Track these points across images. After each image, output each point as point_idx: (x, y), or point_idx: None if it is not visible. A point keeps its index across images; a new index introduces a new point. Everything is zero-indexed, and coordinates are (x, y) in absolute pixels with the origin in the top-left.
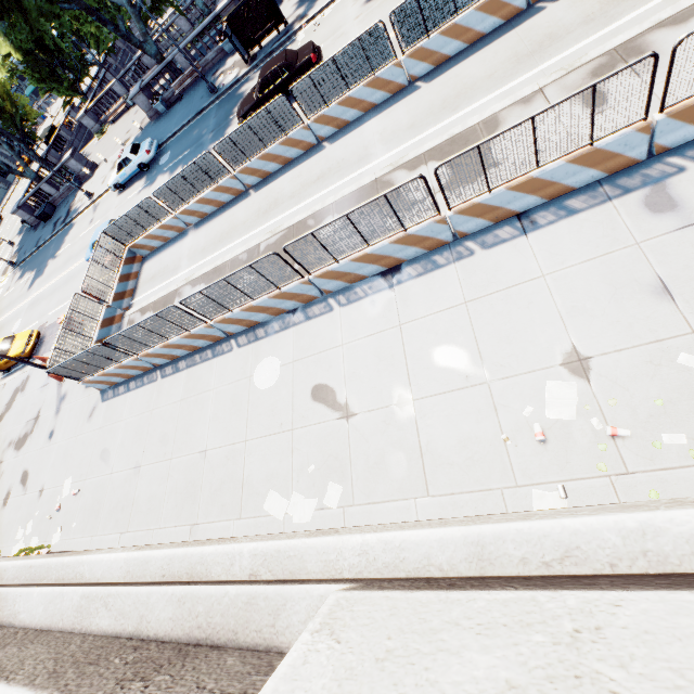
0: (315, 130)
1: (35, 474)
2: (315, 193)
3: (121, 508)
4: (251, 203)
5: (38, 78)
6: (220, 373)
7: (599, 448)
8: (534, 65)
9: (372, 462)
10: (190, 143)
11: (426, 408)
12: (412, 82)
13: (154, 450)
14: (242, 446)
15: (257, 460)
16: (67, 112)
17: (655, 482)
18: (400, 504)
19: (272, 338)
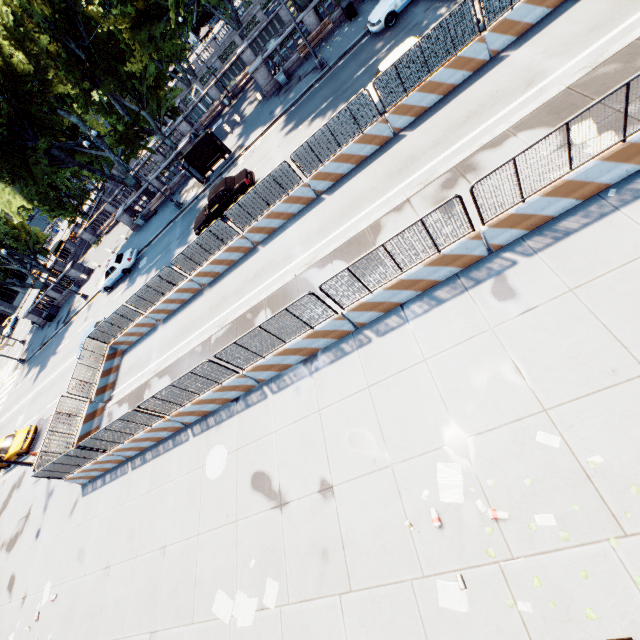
0: (250, 238)
1: (20, 578)
2: (252, 289)
3: (91, 614)
4: (205, 299)
5: (49, 209)
6: (179, 463)
7: (486, 532)
8: (402, 179)
9: (302, 554)
10: (162, 249)
11: (344, 494)
12: (319, 195)
13: (122, 547)
14: (195, 540)
15: (207, 555)
16: (72, 229)
17: (536, 567)
18: (328, 601)
19: (220, 427)
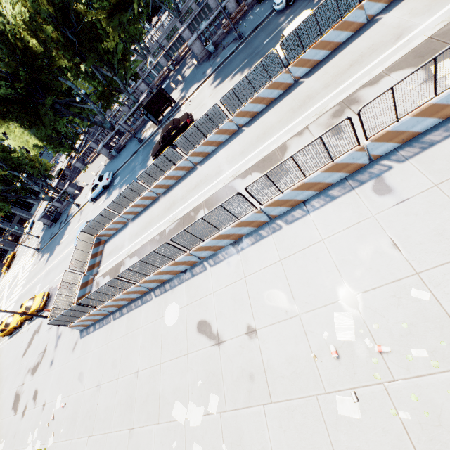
0: (191, 160)
1: (41, 392)
2: (194, 195)
3: (89, 416)
4: (160, 204)
5: (53, 147)
6: (145, 315)
7: (373, 361)
8: (302, 113)
9: (235, 377)
10: (129, 171)
11: (264, 335)
12: (240, 128)
13: (108, 372)
14: (158, 367)
15: (167, 377)
16: (68, 160)
17: (413, 387)
18: (255, 409)
19: (174, 290)
